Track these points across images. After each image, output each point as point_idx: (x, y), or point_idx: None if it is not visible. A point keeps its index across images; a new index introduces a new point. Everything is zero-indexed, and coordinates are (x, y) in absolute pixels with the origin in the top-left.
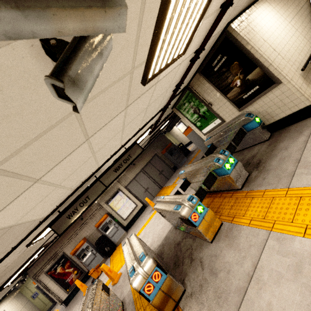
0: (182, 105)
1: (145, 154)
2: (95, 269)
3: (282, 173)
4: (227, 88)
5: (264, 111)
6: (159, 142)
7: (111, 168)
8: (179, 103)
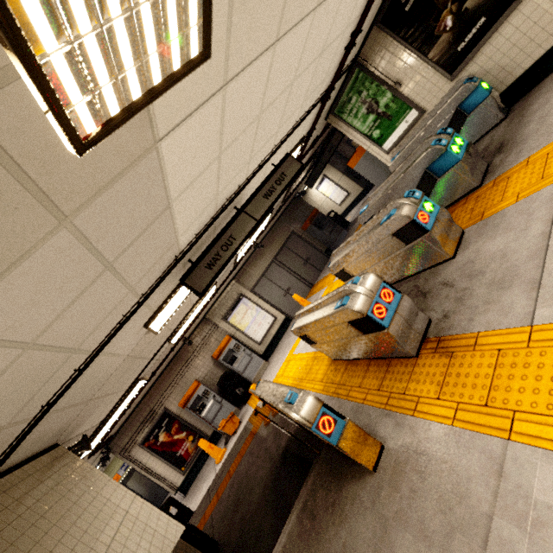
0: (346, 104)
1: (275, 234)
2: (228, 420)
3: (552, 126)
4: (428, 40)
5: (496, 66)
6: (295, 212)
7: (258, 193)
8: (339, 101)
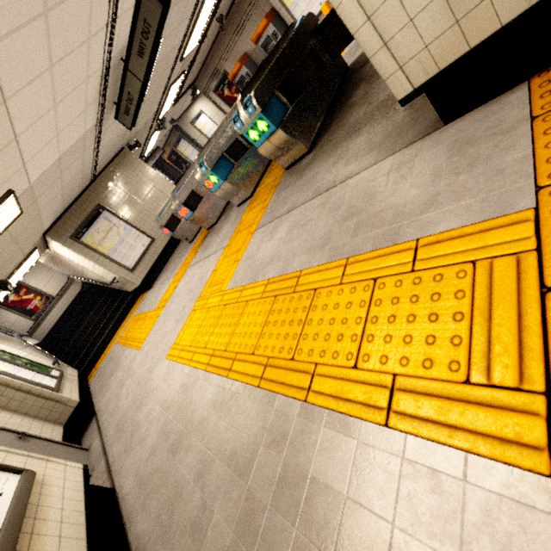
0: None
1: None
2: None
3: (281, 205)
4: None
5: None
6: None
7: (131, 49)
8: None
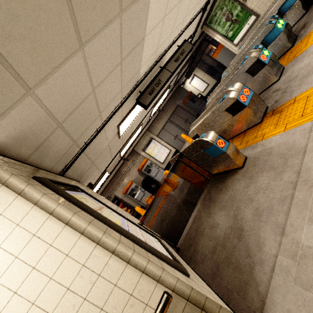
0: (213, 17)
1: (168, 106)
2: (150, 197)
3: None
4: None
5: None
6: (179, 94)
7: (171, 59)
8: (210, 16)
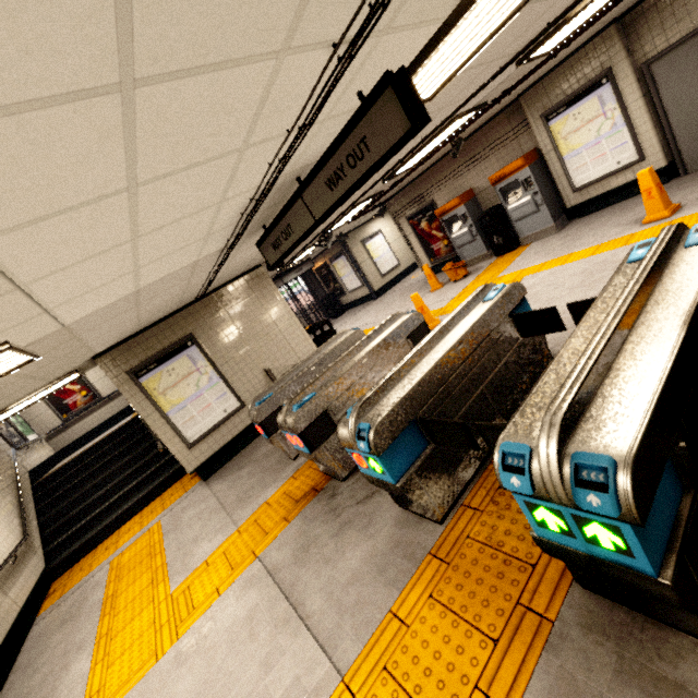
0: None
1: None
2: (452, 269)
3: None
4: None
5: None
6: None
7: (319, 172)
8: None
